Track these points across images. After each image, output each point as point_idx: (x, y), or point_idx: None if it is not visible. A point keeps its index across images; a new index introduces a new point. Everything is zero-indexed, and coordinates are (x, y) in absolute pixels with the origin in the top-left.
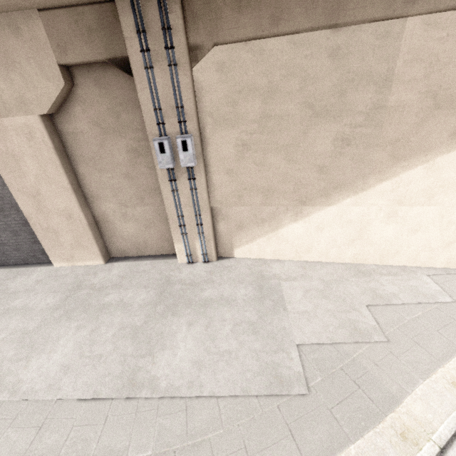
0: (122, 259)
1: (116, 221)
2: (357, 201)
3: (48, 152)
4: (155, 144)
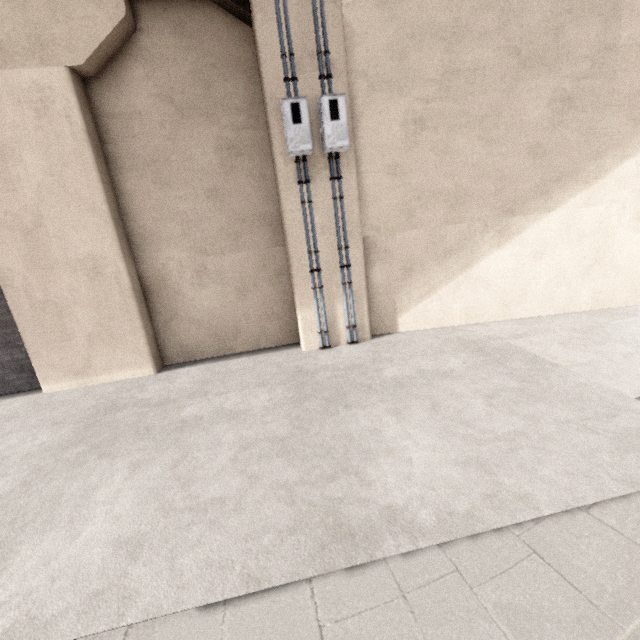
0: (190, 363)
1: (184, 284)
2: (590, 199)
3: (74, 139)
4: (285, 106)
